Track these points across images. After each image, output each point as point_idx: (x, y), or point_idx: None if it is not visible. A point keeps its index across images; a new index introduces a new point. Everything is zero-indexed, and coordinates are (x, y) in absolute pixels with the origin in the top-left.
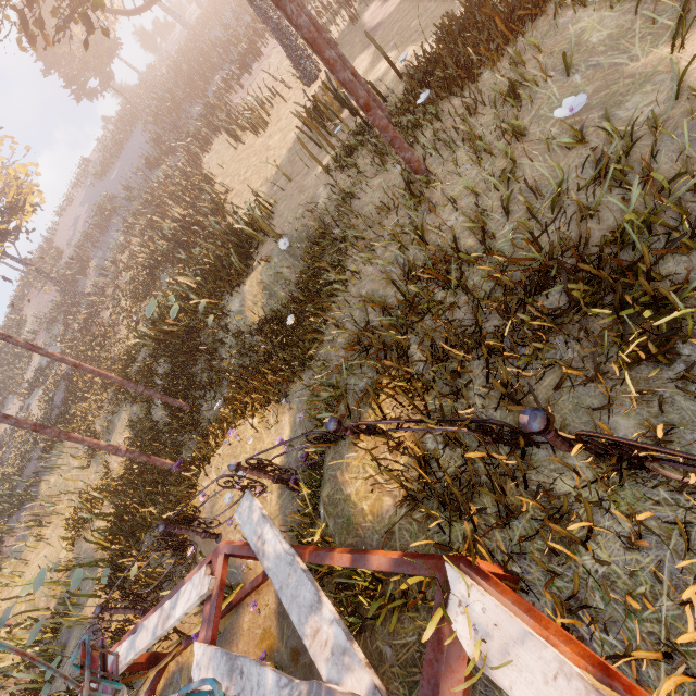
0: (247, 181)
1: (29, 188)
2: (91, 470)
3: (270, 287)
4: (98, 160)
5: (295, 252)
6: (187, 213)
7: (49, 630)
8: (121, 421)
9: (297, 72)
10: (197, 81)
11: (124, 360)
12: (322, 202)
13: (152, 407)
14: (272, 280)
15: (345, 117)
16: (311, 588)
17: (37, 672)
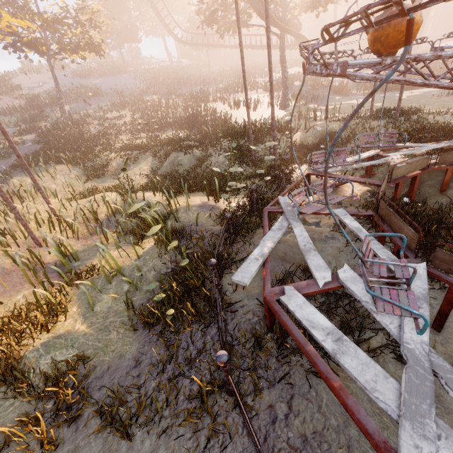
0: (245, 120)
1: (105, 48)
2: (89, 184)
3: (302, 140)
4: (77, 69)
5: (315, 135)
6: (189, 116)
7: (128, 214)
8: (138, 167)
9: (282, 103)
10: (191, 81)
11: (157, 143)
12: (334, 126)
13: (214, 156)
14: (304, 138)
15: (319, 119)
16: (428, 144)
17: (113, 231)
